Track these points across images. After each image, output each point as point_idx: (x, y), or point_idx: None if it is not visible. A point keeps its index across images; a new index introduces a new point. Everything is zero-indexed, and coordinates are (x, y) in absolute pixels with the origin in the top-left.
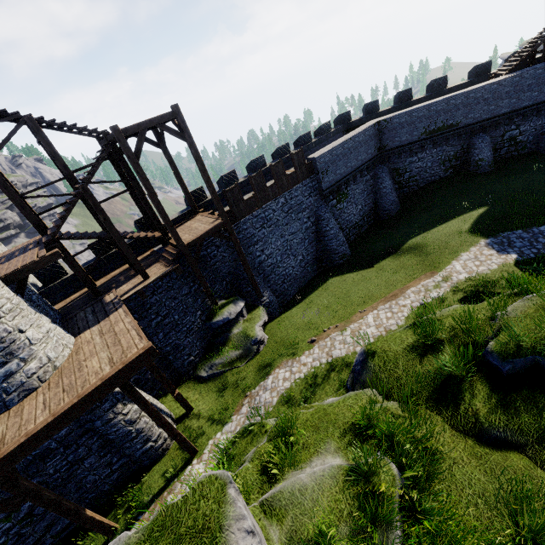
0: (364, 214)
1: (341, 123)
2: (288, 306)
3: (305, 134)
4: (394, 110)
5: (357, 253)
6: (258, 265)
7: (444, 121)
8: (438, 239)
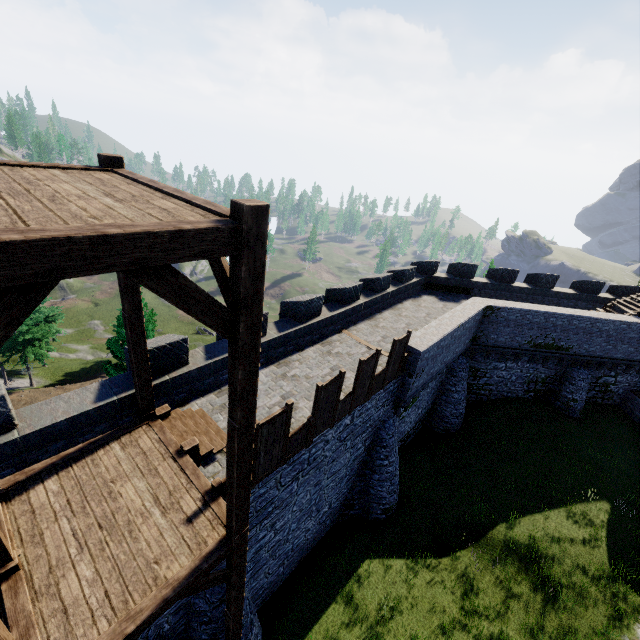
0: (419, 418)
1: (424, 273)
2: (277, 639)
3: (385, 277)
4: (491, 287)
5: (407, 501)
6: (251, 556)
7: (557, 339)
8: (560, 557)
